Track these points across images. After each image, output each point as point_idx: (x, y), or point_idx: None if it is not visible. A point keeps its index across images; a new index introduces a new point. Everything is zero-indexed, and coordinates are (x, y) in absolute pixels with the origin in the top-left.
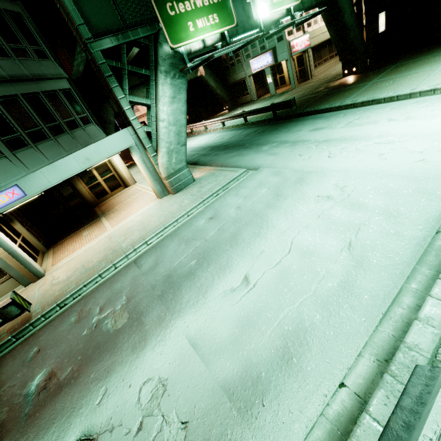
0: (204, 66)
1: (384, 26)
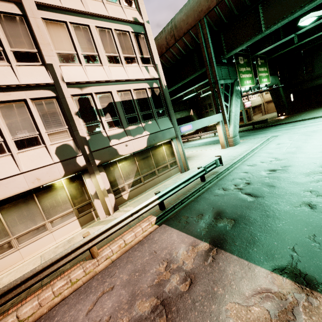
0: (193, 111)
1: (292, 99)
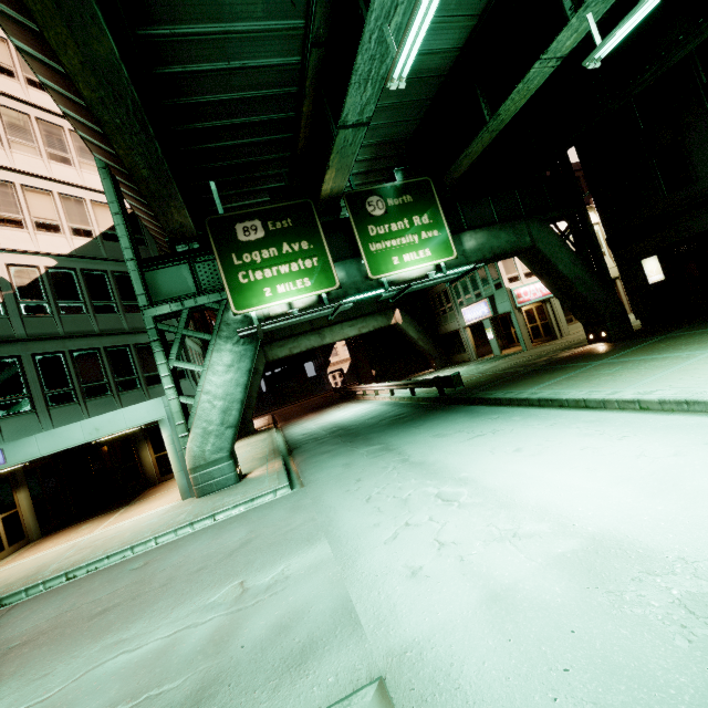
0: (402, 313)
1: (660, 274)
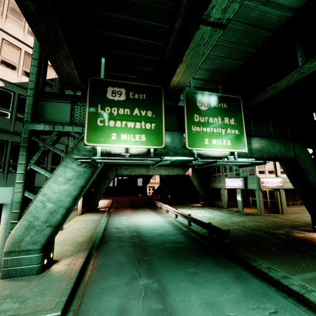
0: (192, 170)
1: None
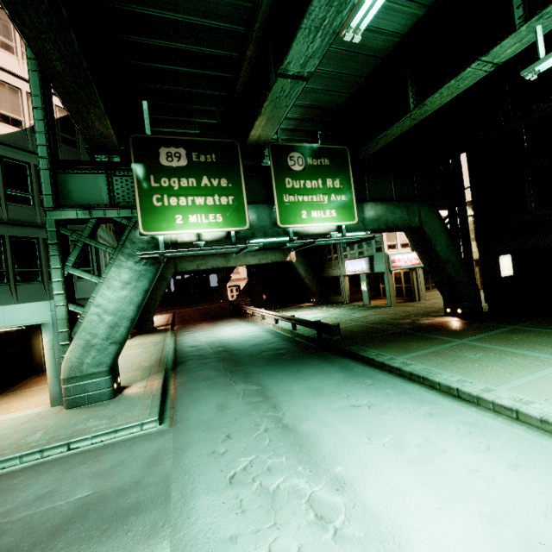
0: (297, 253)
1: (510, 270)
